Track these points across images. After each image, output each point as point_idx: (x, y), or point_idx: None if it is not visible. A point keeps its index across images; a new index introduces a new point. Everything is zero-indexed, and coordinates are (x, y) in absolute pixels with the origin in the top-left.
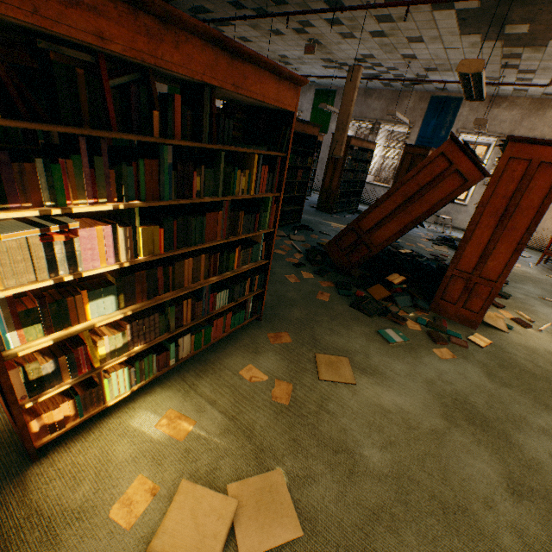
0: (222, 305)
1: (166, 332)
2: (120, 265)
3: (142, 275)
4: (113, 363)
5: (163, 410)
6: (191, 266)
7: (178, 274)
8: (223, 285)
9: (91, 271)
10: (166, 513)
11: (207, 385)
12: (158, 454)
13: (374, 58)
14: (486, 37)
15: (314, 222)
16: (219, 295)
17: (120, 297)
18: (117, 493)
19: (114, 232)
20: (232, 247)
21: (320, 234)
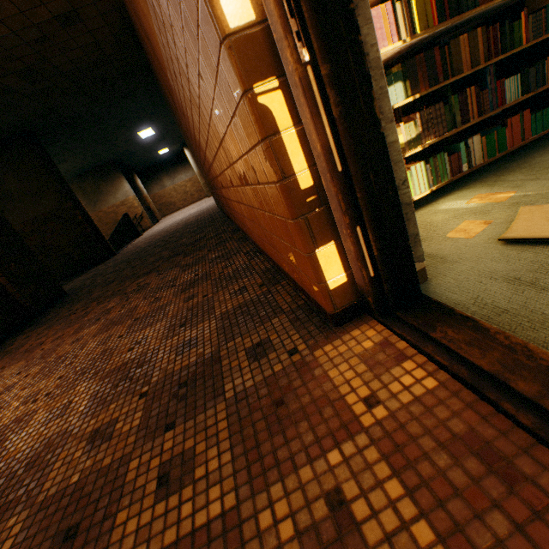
0: (513, 100)
1: (451, 130)
2: (402, 41)
3: (420, 60)
4: (411, 153)
5: (469, 197)
6: (465, 47)
7: (454, 57)
8: (509, 76)
9: (383, 49)
10: (510, 225)
11: (517, 176)
12: (478, 212)
13: None
14: None
15: None
16: (507, 83)
17: (405, 84)
18: (447, 230)
19: (392, 10)
20: (512, 20)
21: None
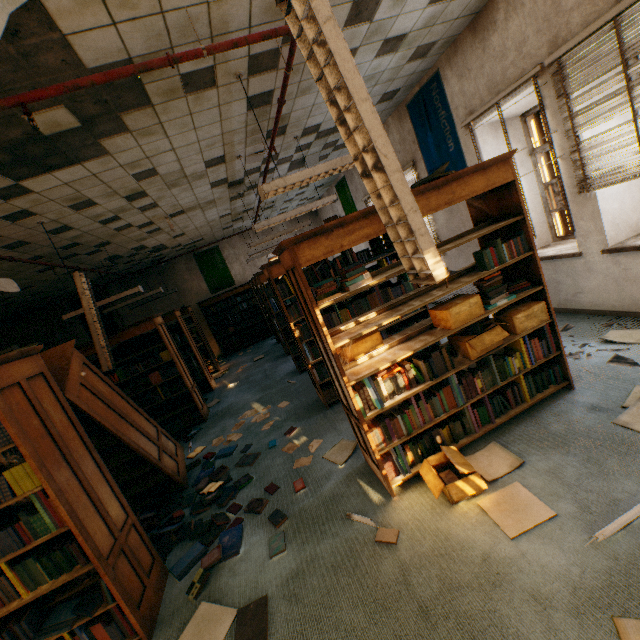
0: None
1: None
2: None
3: None
4: None
5: None
6: None
7: None
8: None
9: None
10: None
11: None
12: None
13: (227, 177)
14: (112, 131)
15: (233, 410)
16: None
17: None
18: None
19: None
20: None
21: (185, 447)
